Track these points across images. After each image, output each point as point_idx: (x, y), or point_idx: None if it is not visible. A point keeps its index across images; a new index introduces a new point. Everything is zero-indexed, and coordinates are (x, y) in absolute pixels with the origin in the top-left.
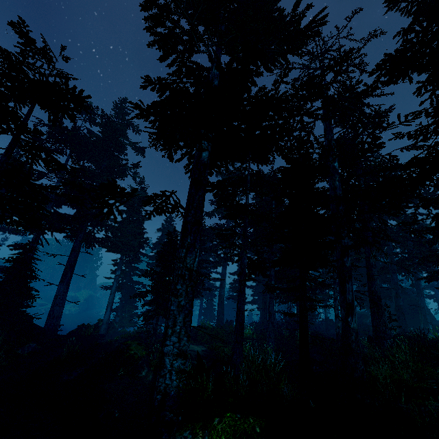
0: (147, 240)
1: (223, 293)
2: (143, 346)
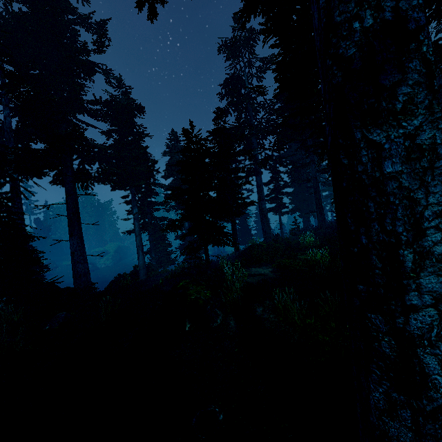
0: (156, 163)
1: (265, 206)
2: (202, 286)
